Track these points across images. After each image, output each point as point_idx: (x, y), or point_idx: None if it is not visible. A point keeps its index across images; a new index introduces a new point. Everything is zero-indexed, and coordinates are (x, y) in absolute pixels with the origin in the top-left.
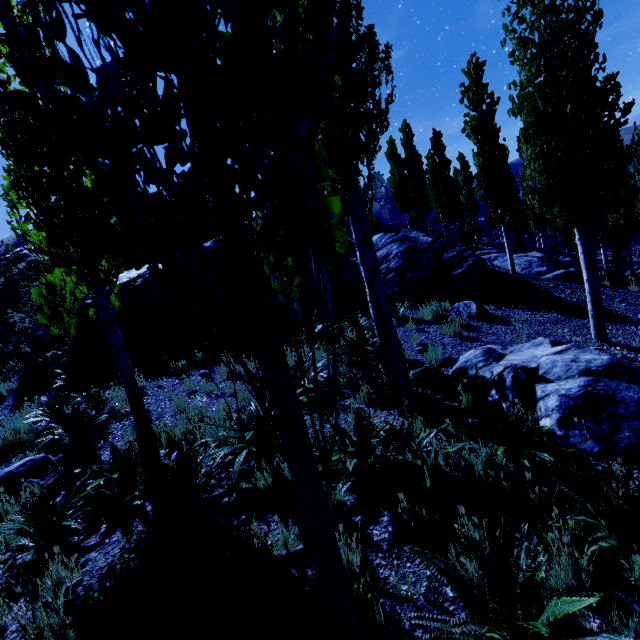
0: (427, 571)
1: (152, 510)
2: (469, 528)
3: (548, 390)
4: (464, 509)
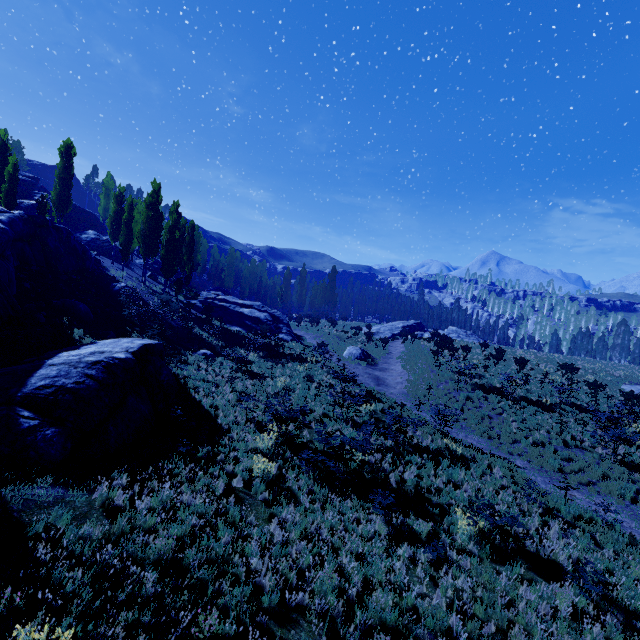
0: None
1: None
2: None
3: None
4: None
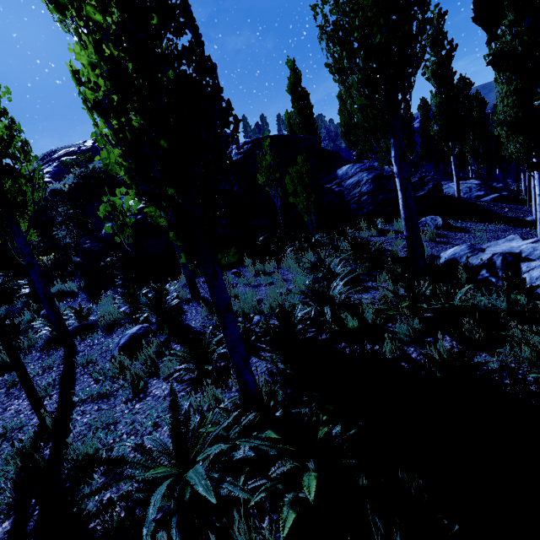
0: (493, 359)
1: (267, 346)
2: (517, 334)
3: (533, 266)
4: (515, 322)
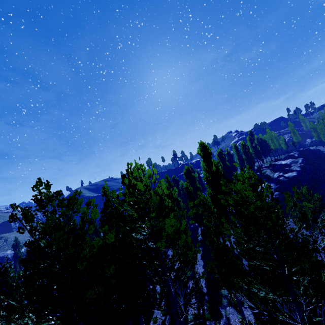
0: None
1: None
2: None
3: None
4: None
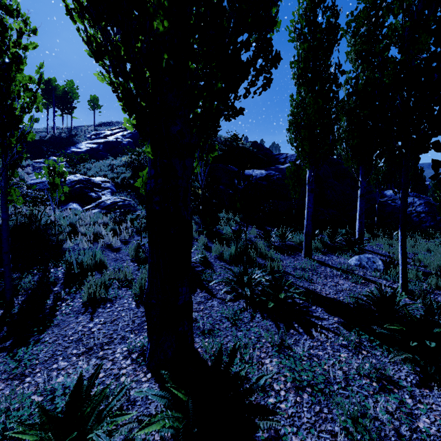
0: None
1: None
2: None
3: None
4: None
